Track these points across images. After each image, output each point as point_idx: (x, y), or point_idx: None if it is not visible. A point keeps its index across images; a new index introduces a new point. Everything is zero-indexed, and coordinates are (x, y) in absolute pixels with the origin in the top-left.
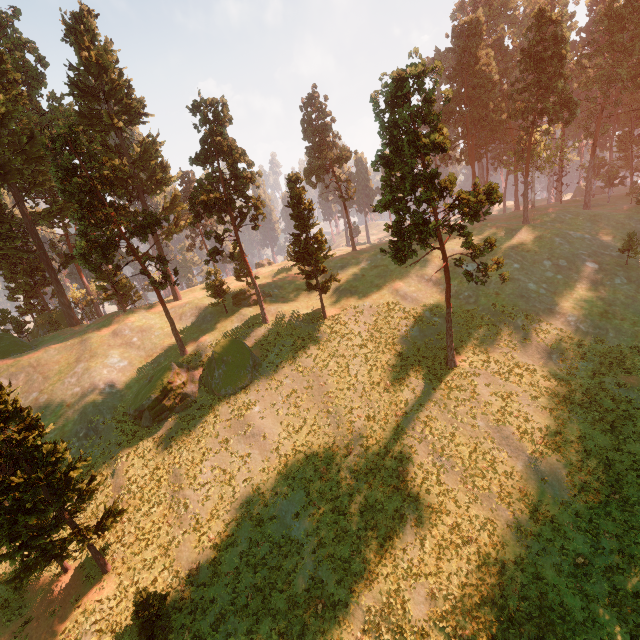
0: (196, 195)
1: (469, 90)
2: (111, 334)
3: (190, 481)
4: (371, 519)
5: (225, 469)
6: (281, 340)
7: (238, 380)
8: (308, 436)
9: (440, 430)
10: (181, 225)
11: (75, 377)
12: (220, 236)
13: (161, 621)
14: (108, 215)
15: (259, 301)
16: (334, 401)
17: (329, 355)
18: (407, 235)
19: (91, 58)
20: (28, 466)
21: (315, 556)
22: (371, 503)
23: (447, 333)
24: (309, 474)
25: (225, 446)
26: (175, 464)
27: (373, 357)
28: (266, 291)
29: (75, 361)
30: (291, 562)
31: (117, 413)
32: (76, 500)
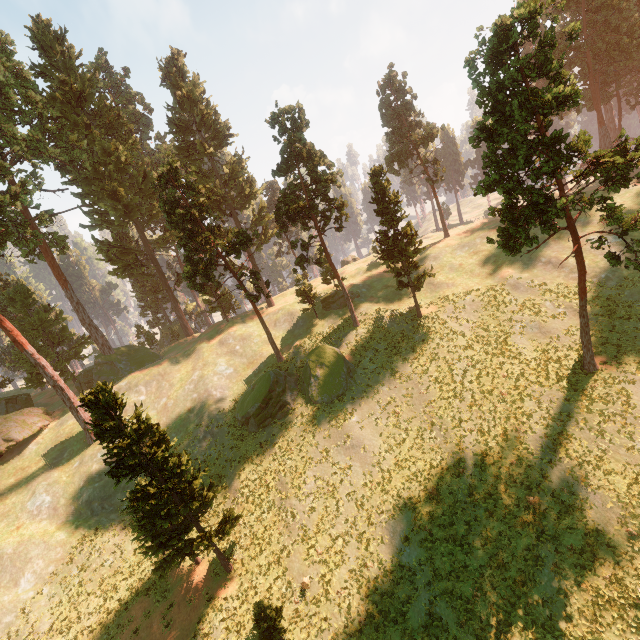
0: (280, 207)
1: (589, 16)
2: (218, 343)
3: (295, 490)
4: (495, 555)
5: (327, 481)
6: (374, 344)
7: (333, 388)
8: (411, 450)
9: (580, 452)
10: (269, 235)
11: (193, 384)
12: (306, 243)
13: (279, 634)
14: (206, 238)
15: (348, 304)
16: (438, 412)
17: (428, 359)
18: (523, 219)
19: (183, 95)
20: (160, 476)
21: (430, 589)
22: (494, 535)
23: (582, 330)
24: (416, 493)
25: (326, 456)
26: (280, 472)
27: (481, 360)
28: (354, 291)
29: (192, 369)
30: (404, 591)
31: (228, 418)
32: (200, 505)
